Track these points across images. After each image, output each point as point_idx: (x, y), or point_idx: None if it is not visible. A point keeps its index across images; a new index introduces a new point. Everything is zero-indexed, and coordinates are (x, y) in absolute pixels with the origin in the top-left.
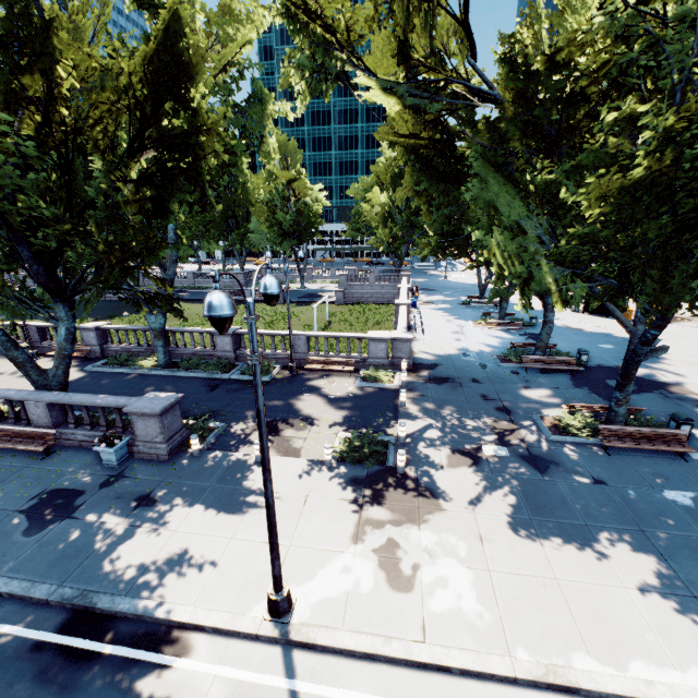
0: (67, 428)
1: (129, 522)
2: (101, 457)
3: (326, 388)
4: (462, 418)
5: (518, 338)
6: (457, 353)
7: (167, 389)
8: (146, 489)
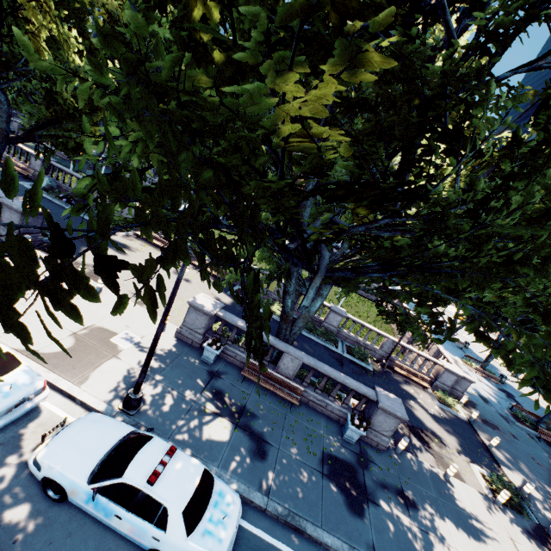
0: (299, 383)
1: (416, 524)
2: (346, 432)
3: (419, 399)
4: (540, 481)
5: (502, 393)
6: (477, 395)
7: (308, 349)
8: (395, 483)
